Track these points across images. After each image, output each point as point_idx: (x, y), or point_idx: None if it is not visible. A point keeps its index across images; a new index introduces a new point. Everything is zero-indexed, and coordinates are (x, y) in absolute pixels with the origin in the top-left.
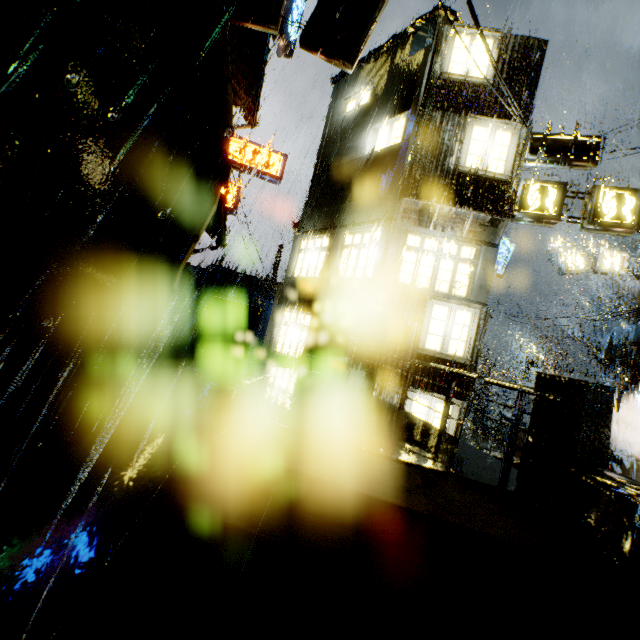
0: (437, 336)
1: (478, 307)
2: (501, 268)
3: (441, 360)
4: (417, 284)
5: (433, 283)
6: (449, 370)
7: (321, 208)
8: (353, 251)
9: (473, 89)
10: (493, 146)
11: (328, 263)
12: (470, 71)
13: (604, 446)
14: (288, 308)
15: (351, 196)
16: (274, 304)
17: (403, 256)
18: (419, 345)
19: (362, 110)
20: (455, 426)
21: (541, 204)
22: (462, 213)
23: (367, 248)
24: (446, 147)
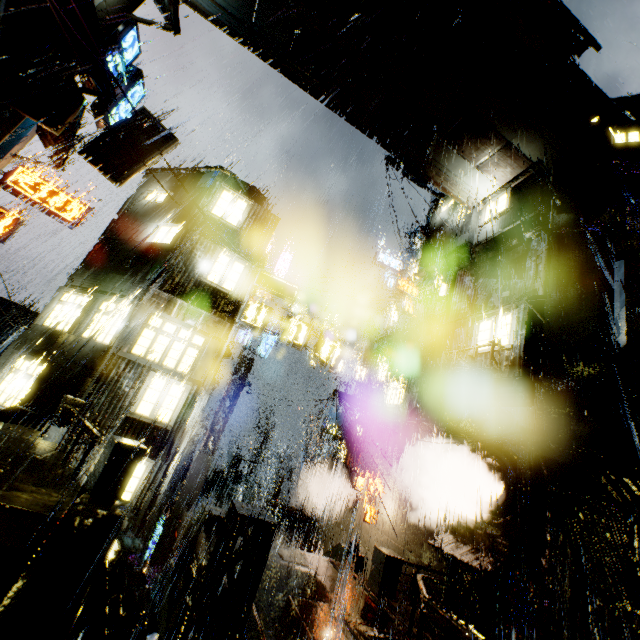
0: (151, 403)
1: (190, 384)
2: (267, 354)
3: (148, 424)
4: (149, 357)
5: (164, 359)
6: (96, 431)
7: (95, 269)
8: (105, 316)
9: (226, 229)
10: (231, 271)
11: (79, 321)
12: (228, 217)
13: (125, 483)
14: (23, 355)
15: (122, 269)
16: (9, 347)
17: (143, 332)
18: (131, 409)
19: (156, 206)
20: (145, 483)
21: (255, 318)
22: (199, 310)
23: (116, 317)
24: (197, 261)
